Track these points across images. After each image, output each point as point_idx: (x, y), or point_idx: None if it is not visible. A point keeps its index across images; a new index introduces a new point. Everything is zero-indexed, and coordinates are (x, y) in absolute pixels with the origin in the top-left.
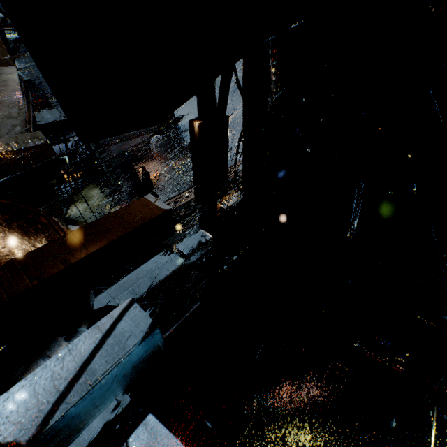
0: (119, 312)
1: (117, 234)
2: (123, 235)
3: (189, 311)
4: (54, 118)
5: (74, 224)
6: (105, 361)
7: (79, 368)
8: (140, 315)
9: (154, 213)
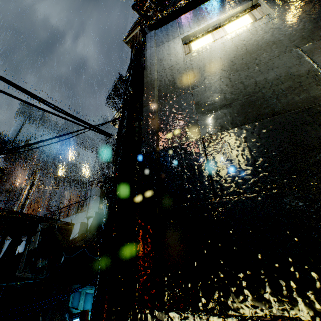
0: None
1: None
2: None
3: None
4: None
5: None
6: None
7: None
8: None
9: None
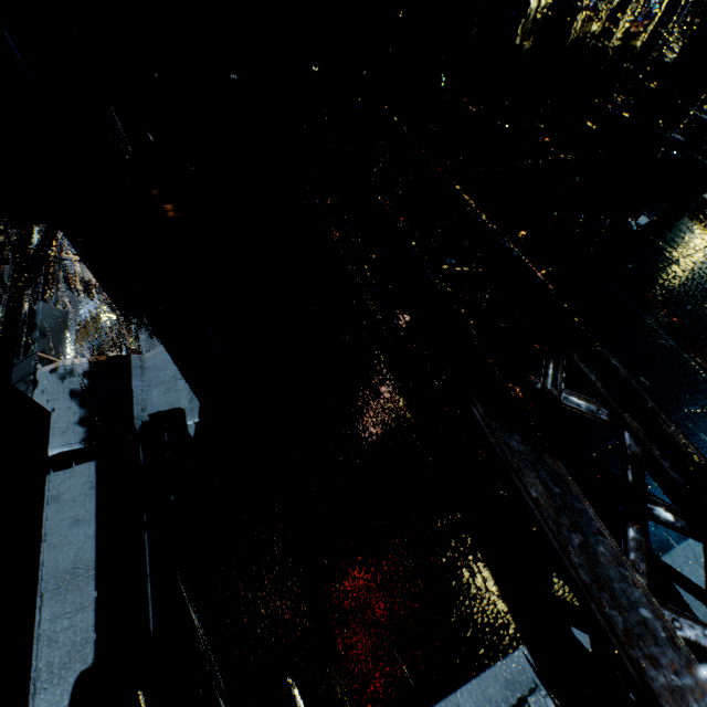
0: None
1: None
2: None
3: None
4: None
5: None
6: None
7: None
8: None
9: None
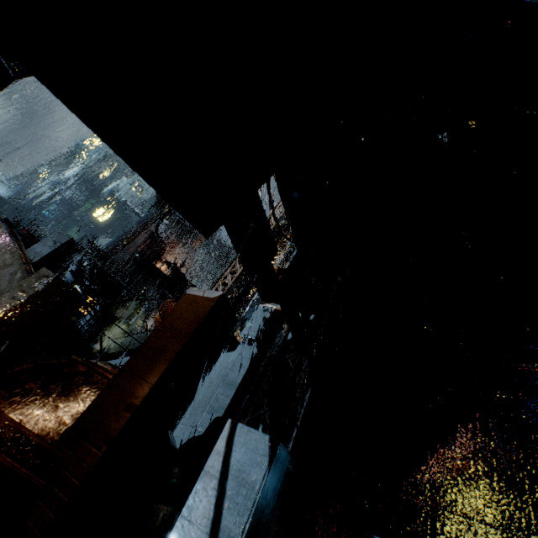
0: (224, 443)
1: (175, 349)
2: (183, 347)
3: (303, 405)
4: (49, 248)
5: (111, 358)
6: (236, 514)
7: (209, 537)
8: (252, 436)
9: (206, 306)
